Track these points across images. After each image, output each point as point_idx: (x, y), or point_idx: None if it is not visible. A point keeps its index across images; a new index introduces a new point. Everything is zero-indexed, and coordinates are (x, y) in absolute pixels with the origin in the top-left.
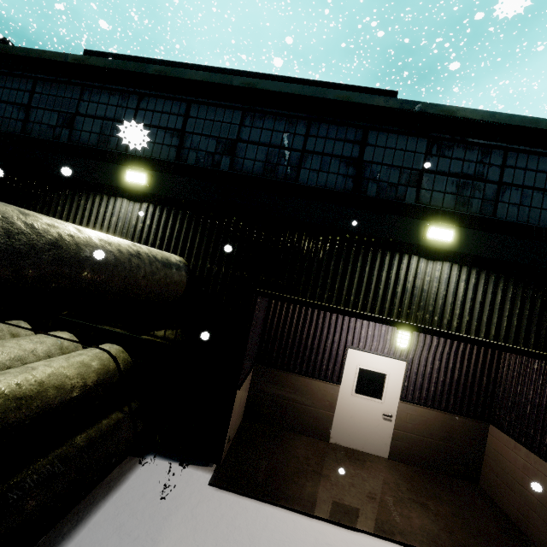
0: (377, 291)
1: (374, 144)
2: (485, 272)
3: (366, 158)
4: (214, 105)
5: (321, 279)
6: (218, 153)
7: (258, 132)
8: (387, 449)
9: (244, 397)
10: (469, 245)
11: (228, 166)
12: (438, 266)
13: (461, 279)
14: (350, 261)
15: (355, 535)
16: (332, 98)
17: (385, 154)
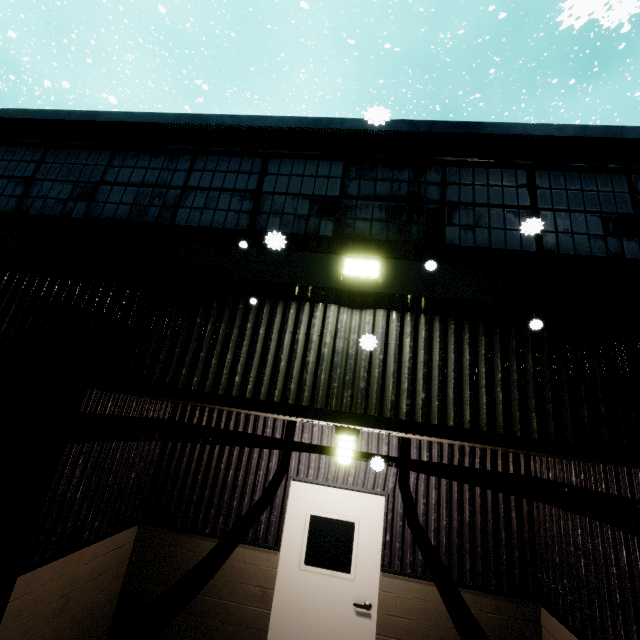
0: (276, 363)
1: (276, 173)
2: (439, 318)
3: (265, 189)
4: (78, 148)
5: (190, 352)
6: (72, 199)
7: (129, 172)
8: None
9: (101, 591)
10: (410, 283)
11: (83, 213)
12: (368, 316)
13: (405, 333)
14: (236, 322)
15: None
16: (216, 124)
17: (291, 182)
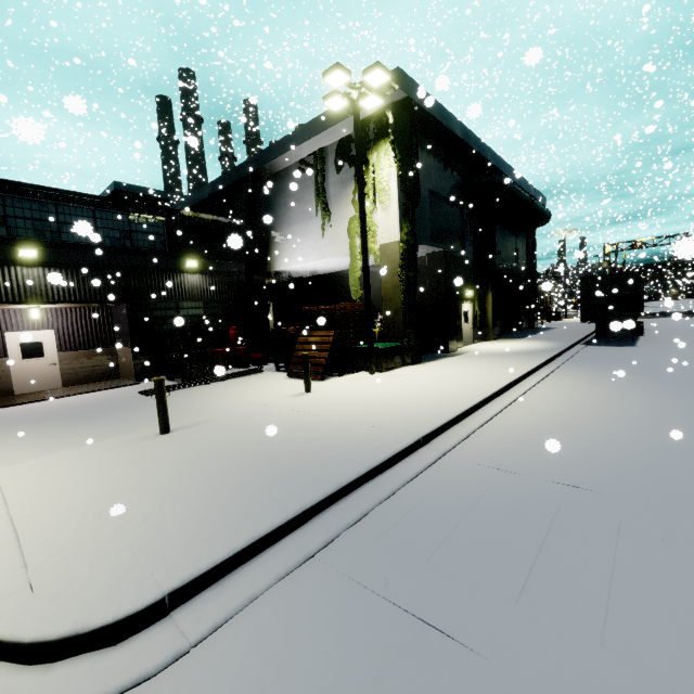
0: None
1: None
2: (65, 269)
3: None
4: None
5: None
6: None
7: None
8: (61, 383)
9: None
10: (51, 257)
11: None
12: (36, 270)
13: None
14: None
15: (31, 404)
16: None
17: None
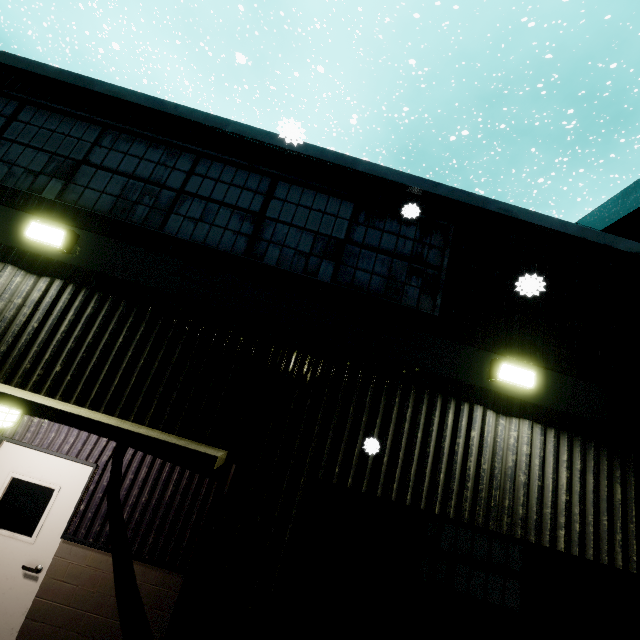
0: None
1: (27, 121)
2: (112, 299)
3: (7, 135)
4: None
5: None
6: None
7: None
8: (12, 639)
9: None
10: (100, 259)
11: None
12: (42, 283)
13: (71, 307)
14: None
15: None
16: None
17: (38, 135)
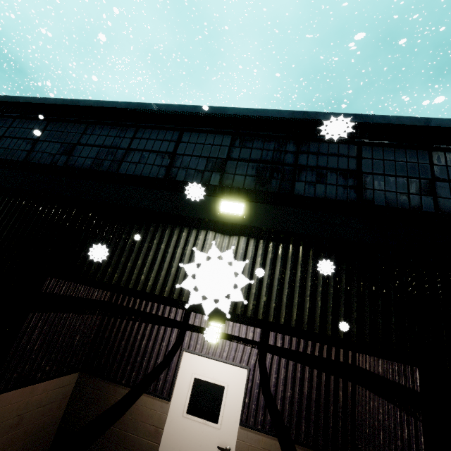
0: (169, 268)
1: (187, 141)
2: (282, 245)
3: (179, 152)
4: (67, 122)
5: (115, 257)
6: (59, 154)
7: (95, 138)
8: None
9: (47, 416)
10: (265, 219)
11: (64, 162)
12: (234, 240)
13: (258, 254)
14: (147, 239)
15: None
16: (151, 109)
17: (196, 148)
